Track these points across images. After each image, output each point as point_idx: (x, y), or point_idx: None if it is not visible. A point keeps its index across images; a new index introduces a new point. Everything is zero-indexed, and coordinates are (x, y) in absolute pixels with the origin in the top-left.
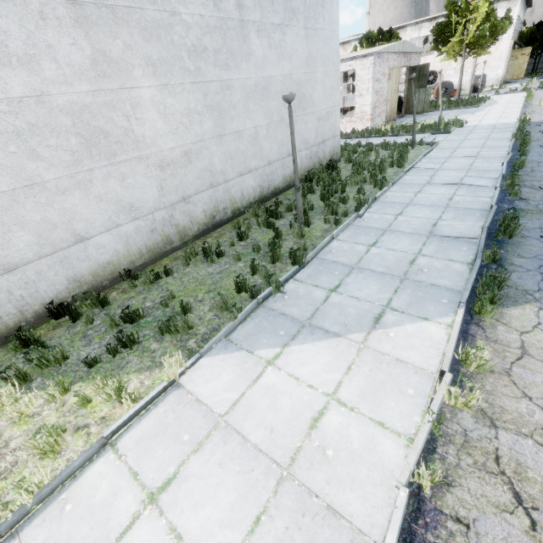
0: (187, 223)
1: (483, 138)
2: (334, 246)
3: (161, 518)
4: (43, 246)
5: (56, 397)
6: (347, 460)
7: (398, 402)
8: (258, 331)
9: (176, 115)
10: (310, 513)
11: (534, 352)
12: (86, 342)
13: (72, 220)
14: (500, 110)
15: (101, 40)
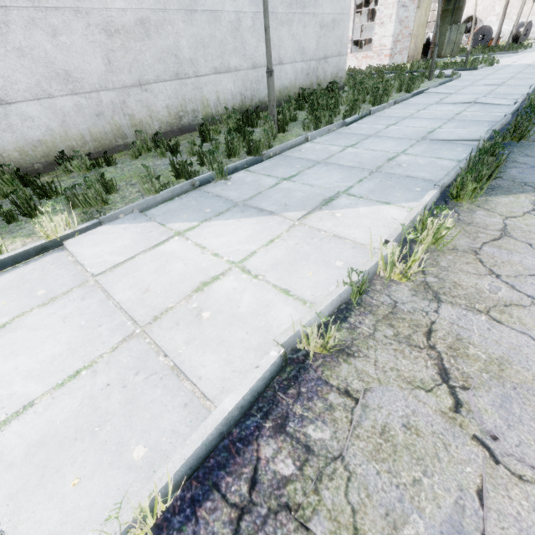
0: (145, 117)
1: (513, 73)
2: (306, 146)
3: None
4: None
5: None
6: (224, 323)
7: (318, 272)
8: (181, 208)
9: None
10: (147, 372)
11: (518, 234)
12: None
13: None
14: None
15: None
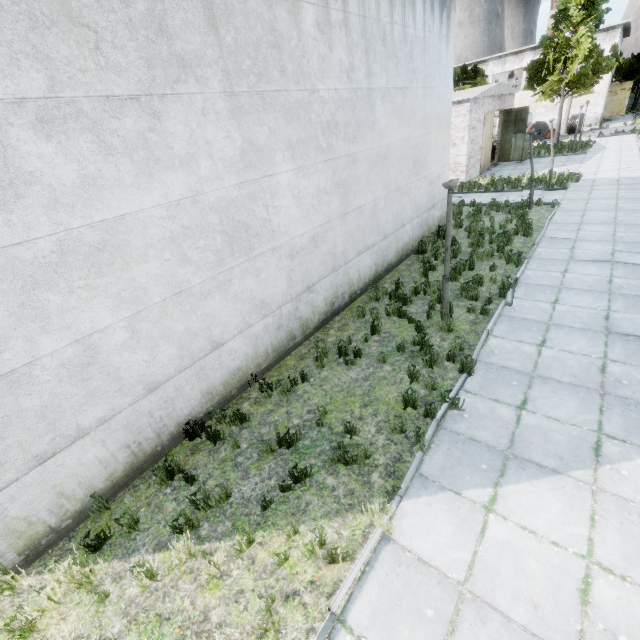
0: (309, 314)
1: (611, 198)
2: (494, 345)
3: None
4: (183, 358)
5: (241, 552)
6: None
7: None
8: (452, 463)
9: (308, 198)
10: None
11: None
12: (242, 473)
13: (210, 325)
14: (614, 159)
15: (250, 129)
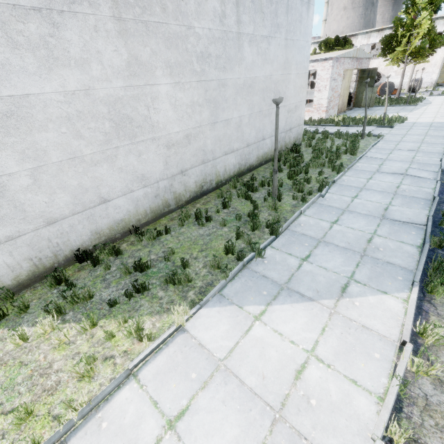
0: (182, 191)
1: (422, 134)
2: (302, 220)
3: (179, 443)
4: (77, 205)
5: (86, 330)
6: (328, 410)
7: (367, 364)
8: (245, 289)
9: (183, 106)
10: None
11: None
12: (106, 285)
13: (99, 185)
14: (434, 110)
15: (135, 47)
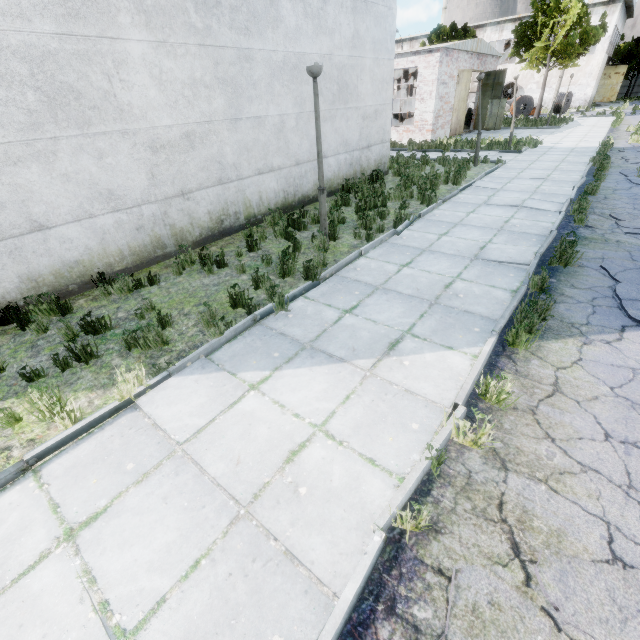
0: (186, 225)
1: (557, 161)
2: (360, 264)
3: (75, 558)
4: None
5: None
6: (322, 499)
7: (397, 437)
8: (248, 351)
9: (176, 84)
10: (263, 558)
11: (567, 390)
12: (33, 353)
13: (27, 200)
14: (582, 133)
15: None
